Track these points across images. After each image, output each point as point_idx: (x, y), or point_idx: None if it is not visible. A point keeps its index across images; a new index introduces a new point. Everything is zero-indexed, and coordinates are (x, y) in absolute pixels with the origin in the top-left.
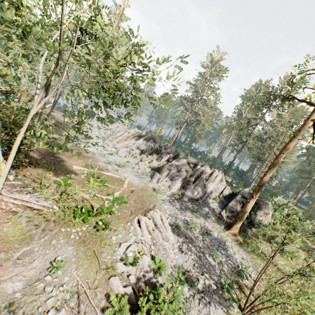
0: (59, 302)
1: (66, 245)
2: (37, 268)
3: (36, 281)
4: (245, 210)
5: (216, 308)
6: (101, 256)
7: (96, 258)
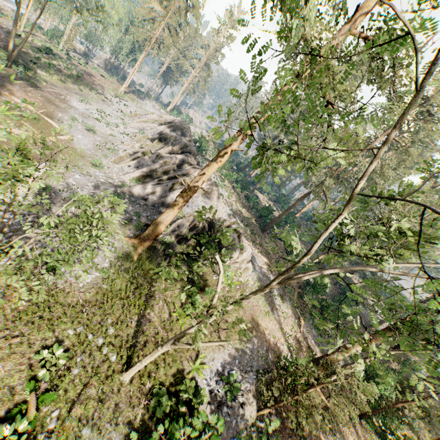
0: None
1: None
2: None
3: None
4: (161, 218)
5: None
6: None
7: None
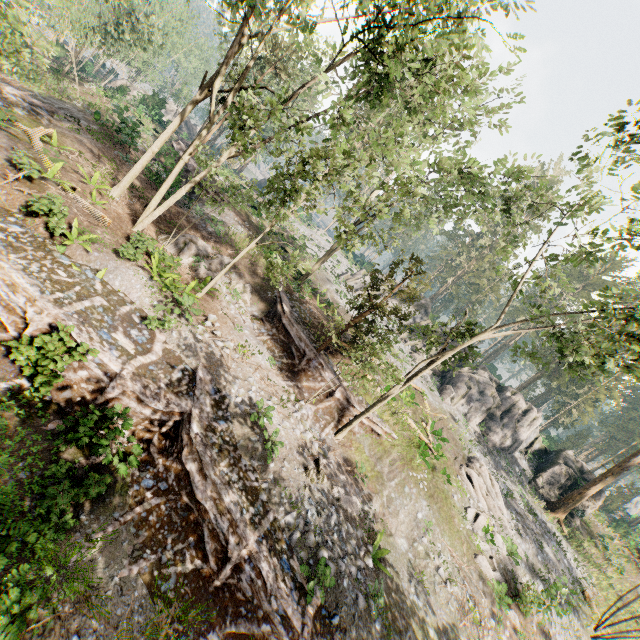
0: (448, 575)
1: (420, 498)
2: (405, 523)
3: (414, 542)
4: (586, 494)
5: (574, 619)
6: (454, 522)
7: (452, 524)
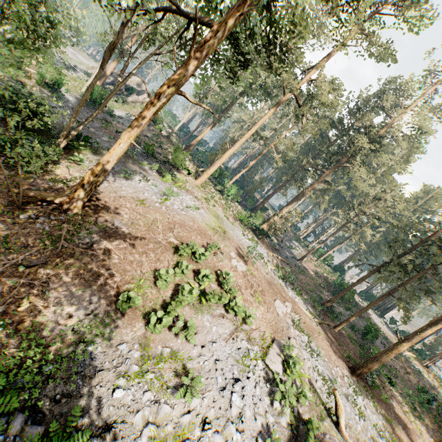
0: None
1: None
2: None
3: None
4: (107, 68)
5: None
6: None
7: None
